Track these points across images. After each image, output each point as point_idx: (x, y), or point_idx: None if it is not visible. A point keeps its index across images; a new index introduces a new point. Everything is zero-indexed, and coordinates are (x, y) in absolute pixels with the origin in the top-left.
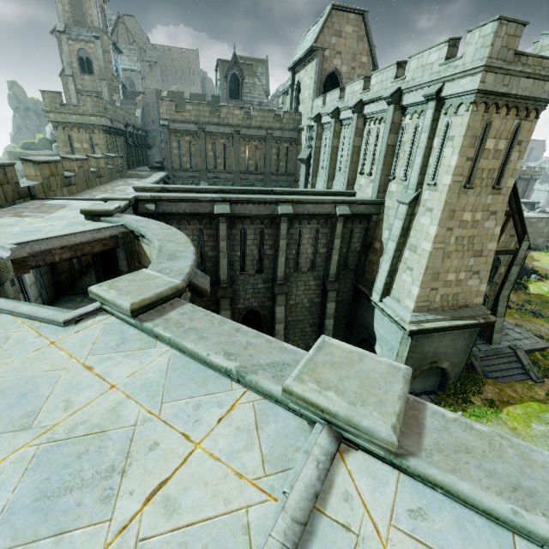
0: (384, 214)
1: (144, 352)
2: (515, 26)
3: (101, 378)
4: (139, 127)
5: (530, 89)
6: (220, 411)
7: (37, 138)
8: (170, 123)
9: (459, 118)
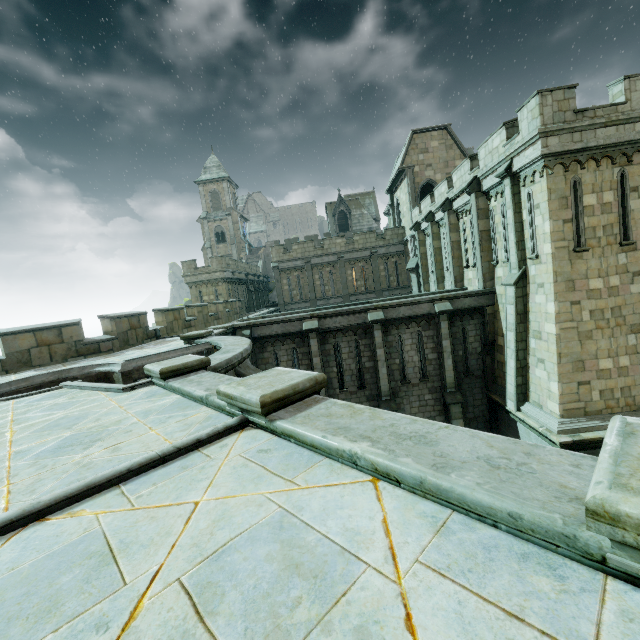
0: (499, 304)
1: (161, 398)
2: (561, 92)
3: (125, 410)
4: (259, 274)
5: (615, 136)
6: (182, 418)
7: (184, 301)
8: (279, 264)
9: (537, 185)
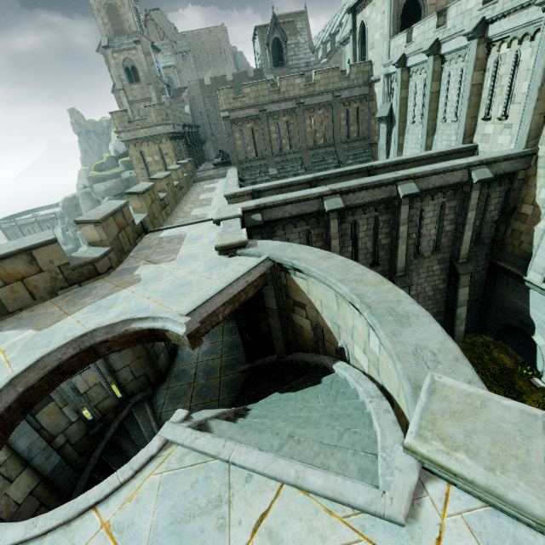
0: (538, 168)
1: None
2: None
3: None
4: (192, 124)
5: None
6: None
7: (104, 158)
8: (230, 114)
9: None
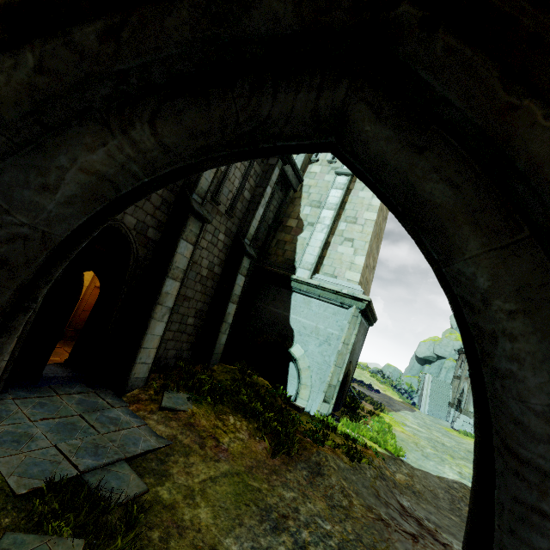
0: (303, 192)
1: None
2: None
3: None
4: None
5: None
6: None
7: None
8: None
9: None
